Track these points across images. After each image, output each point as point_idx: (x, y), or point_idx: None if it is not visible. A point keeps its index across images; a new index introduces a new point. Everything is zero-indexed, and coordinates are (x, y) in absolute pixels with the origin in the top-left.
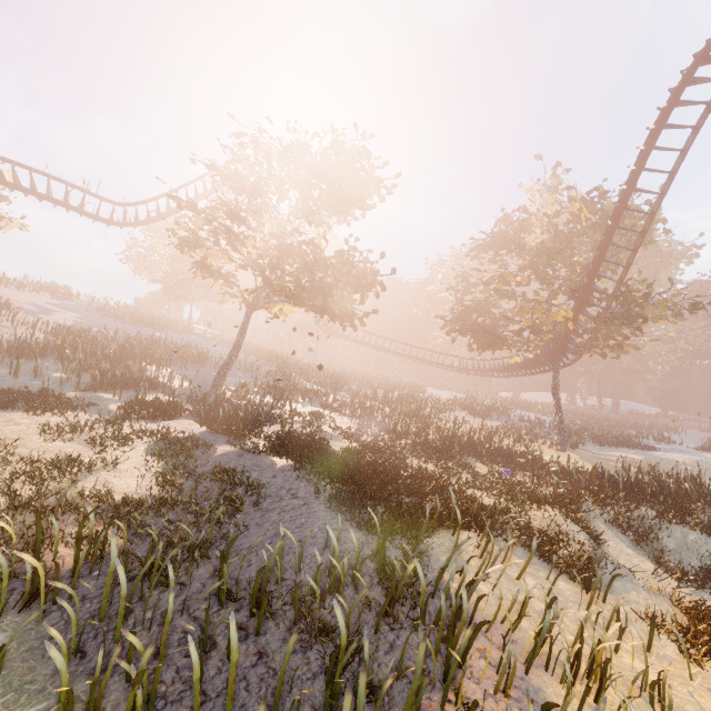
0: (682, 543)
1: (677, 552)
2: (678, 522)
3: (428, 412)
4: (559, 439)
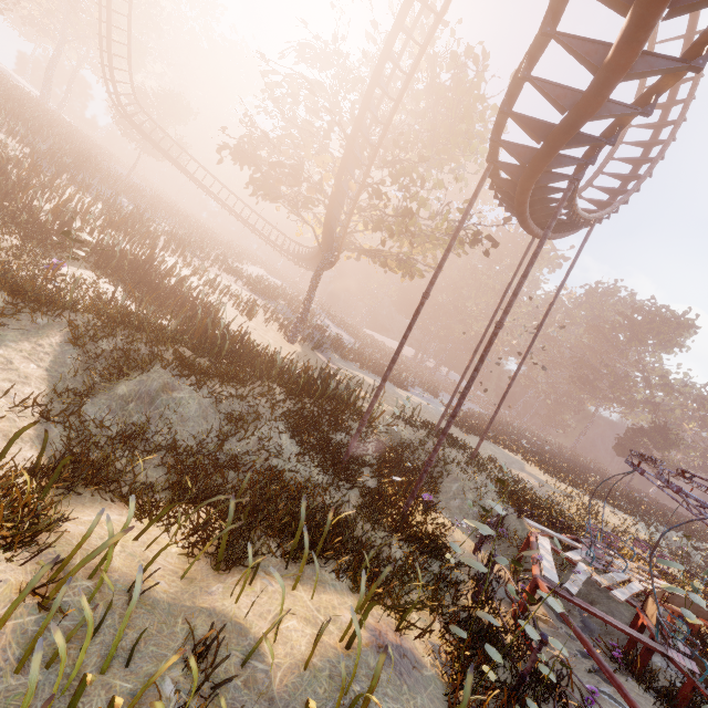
0: (148, 394)
1: (123, 399)
2: (183, 375)
3: (130, 224)
4: (292, 328)
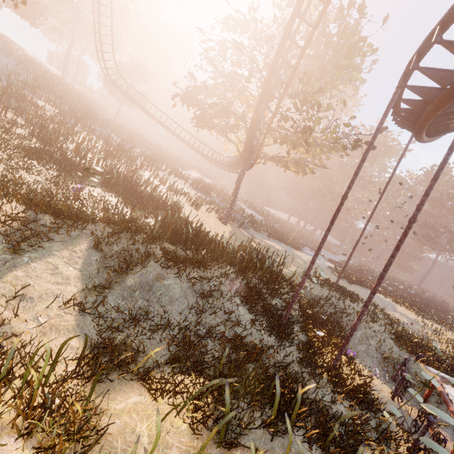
0: (147, 283)
1: (131, 288)
2: (169, 266)
3: (120, 152)
4: (225, 214)
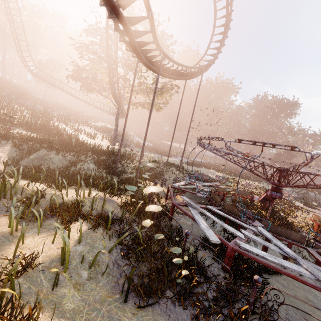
0: (40, 157)
1: (32, 159)
2: (52, 151)
3: (39, 113)
4: (112, 140)
